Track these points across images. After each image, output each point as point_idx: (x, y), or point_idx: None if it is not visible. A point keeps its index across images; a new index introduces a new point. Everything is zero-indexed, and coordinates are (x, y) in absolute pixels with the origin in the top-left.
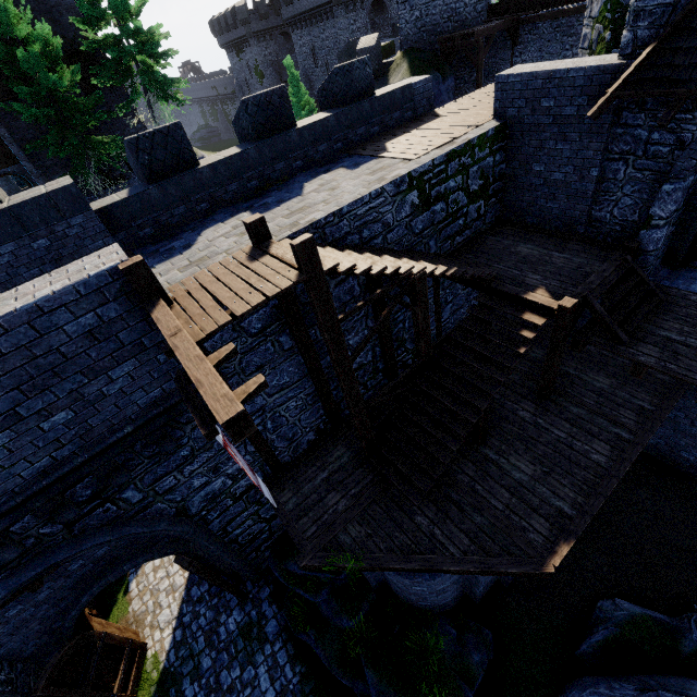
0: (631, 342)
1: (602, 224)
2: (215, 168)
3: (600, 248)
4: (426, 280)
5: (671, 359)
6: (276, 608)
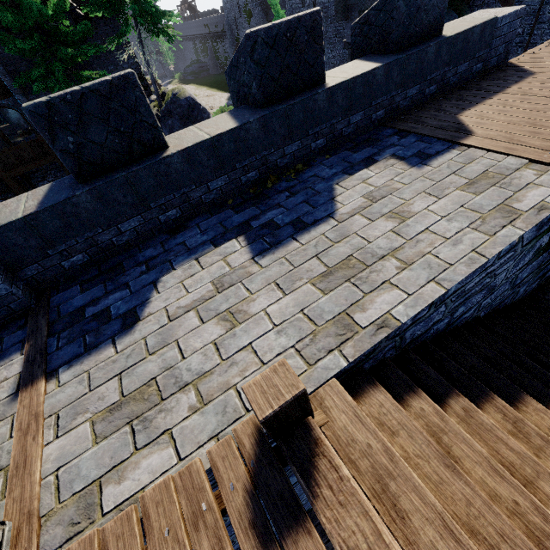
0: None
1: None
2: (191, 154)
3: None
4: None
5: None
6: None
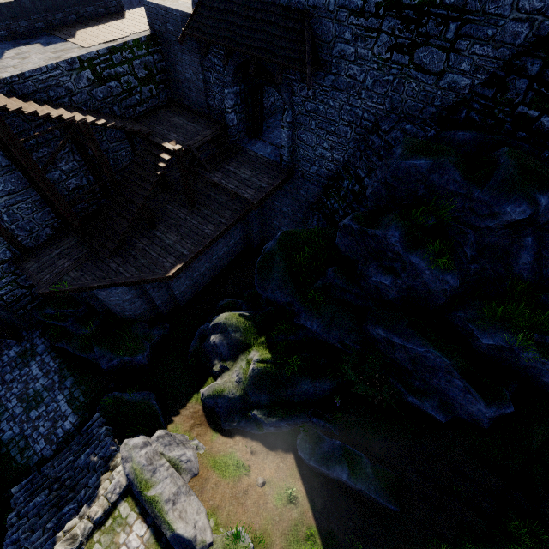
0: (213, 171)
1: (214, 109)
2: None
3: (212, 123)
4: (89, 126)
5: (225, 178)
6: (44, 339)
